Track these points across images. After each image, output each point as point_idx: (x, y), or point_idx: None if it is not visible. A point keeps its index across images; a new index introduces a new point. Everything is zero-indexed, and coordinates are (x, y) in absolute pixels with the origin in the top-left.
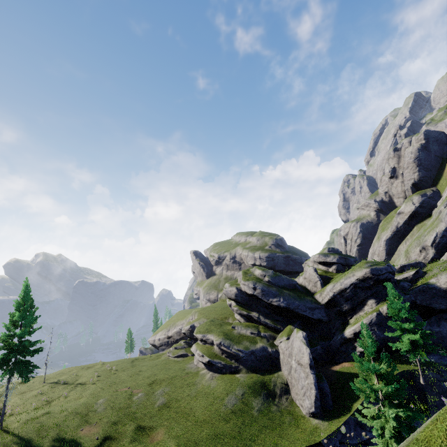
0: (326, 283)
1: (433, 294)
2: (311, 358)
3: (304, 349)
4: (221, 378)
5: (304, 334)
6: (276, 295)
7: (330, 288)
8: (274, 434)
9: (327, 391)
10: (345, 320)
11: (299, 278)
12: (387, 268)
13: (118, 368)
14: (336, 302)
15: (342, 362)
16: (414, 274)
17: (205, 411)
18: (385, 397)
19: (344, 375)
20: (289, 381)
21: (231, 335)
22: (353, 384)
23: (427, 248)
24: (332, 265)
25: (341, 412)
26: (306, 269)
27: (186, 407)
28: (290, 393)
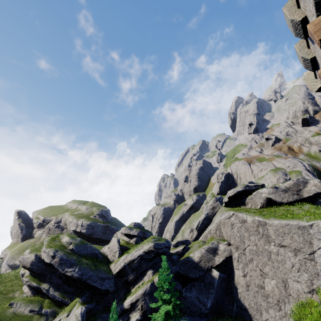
0: (123, 254)
1: (190, 265)
2: None
3: None
4: None
5: (82, 309)
6: (73, 265)
7: (123, 258)
8: None
9: None
10: (128, 290)
11: (105, 247)
12: (166, 243)
13: None
14: (125, 272)
15: None
16: (183, 249)
17: None
18: None
19: None
20: None
21: (1, 316)
22: None
23: (194, 230)
24: (133, 237)
25: None
26: (112, 240)
27: None
28: None
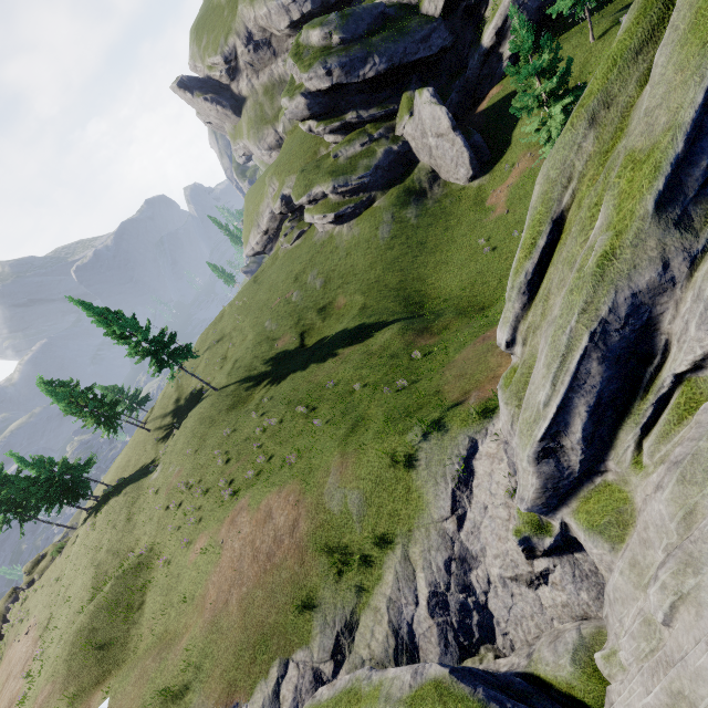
0: None
1: None
2: (451, 118)
3: (439, 112)
4: (361, 221)
5: (430, 91)
6: (365, 59)
7: None
8: (441, 224)
9: (481, 142)
10: (478, 21)
11: None
12: None
13: (249, 297)
14: None
15: (488, 92)
16: None
17: (366, 257)
18: (549, 97)
19: (495, 108)
20: (434, 166)
21: (340, 169)
22: (513, 108)
23: None
24: None
25: (501, 153)
26: None
27: (347, 268)
28: (440, 178)
